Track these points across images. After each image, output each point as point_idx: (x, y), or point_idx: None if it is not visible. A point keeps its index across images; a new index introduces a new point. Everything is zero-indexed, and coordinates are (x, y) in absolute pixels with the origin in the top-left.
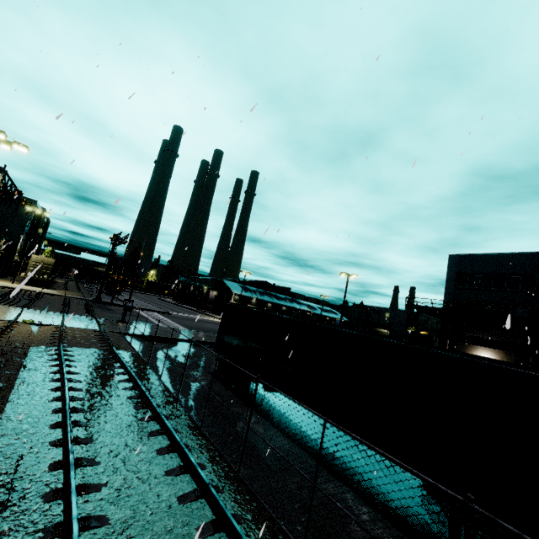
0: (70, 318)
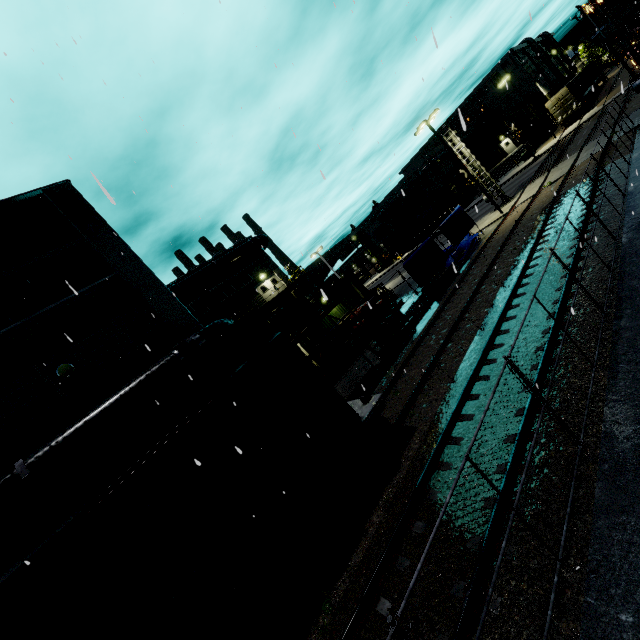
0: (585, 151)
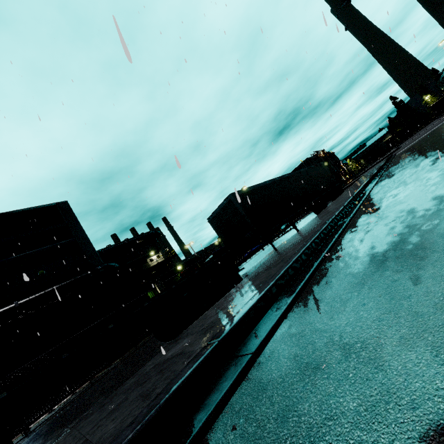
0: None
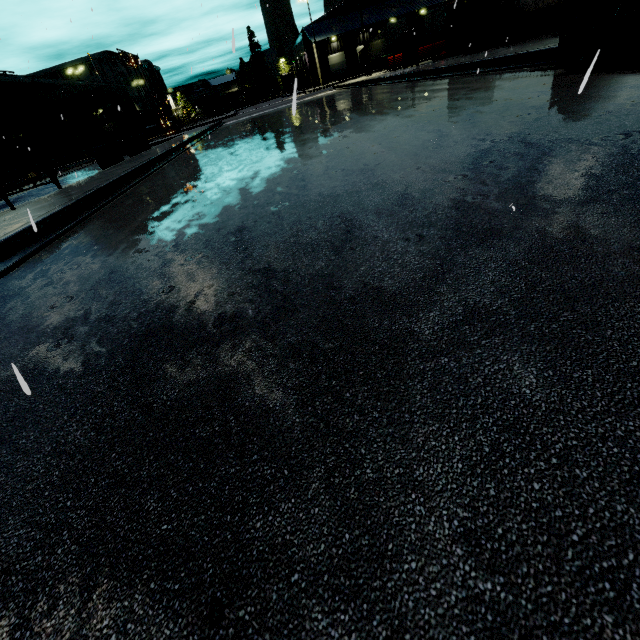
0: None
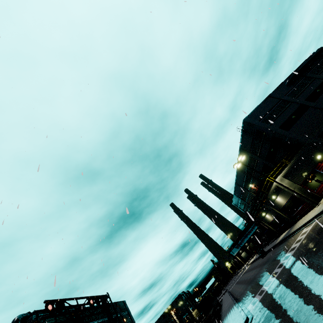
0: None
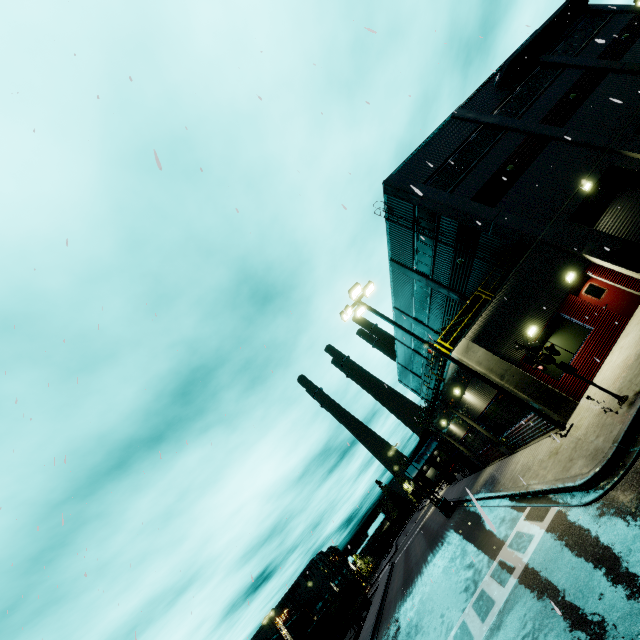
0: None
